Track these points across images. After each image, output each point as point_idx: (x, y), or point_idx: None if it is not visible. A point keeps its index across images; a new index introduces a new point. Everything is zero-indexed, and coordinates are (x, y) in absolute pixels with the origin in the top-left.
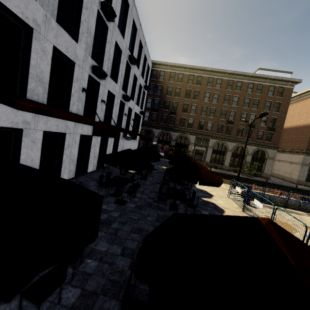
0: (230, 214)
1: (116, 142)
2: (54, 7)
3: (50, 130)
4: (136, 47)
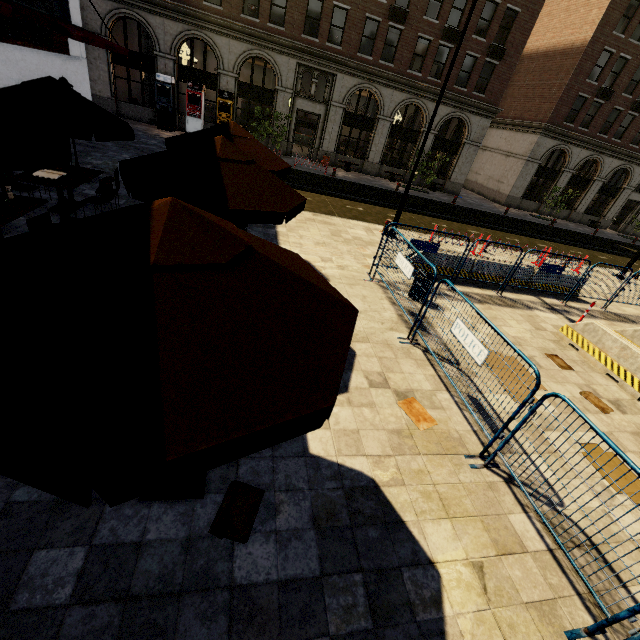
0: (373, 370)
1: None
2: None
3: None
4: None
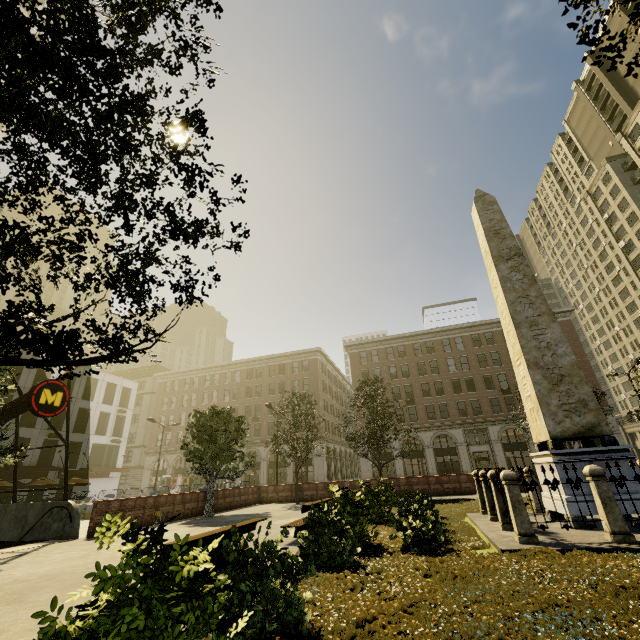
0: None
1: None
2: None
3: None
4: (81, 386)
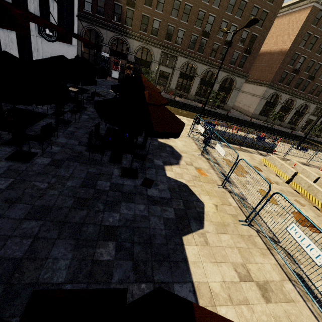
0: (188, 161)
1: (27, 42)
2: None
3: None
4: None
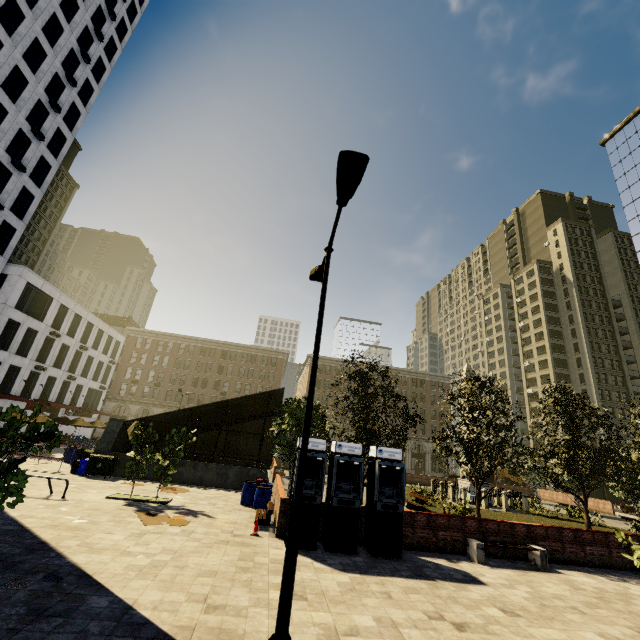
0: None
1: (55, 417)
2: (16, 349)
3: None
4: (93, 336)
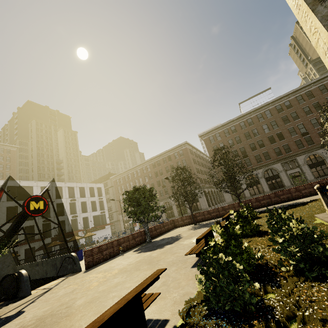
0: None
1: None
2: None
3: (27, 248)
4: (77, 192)
